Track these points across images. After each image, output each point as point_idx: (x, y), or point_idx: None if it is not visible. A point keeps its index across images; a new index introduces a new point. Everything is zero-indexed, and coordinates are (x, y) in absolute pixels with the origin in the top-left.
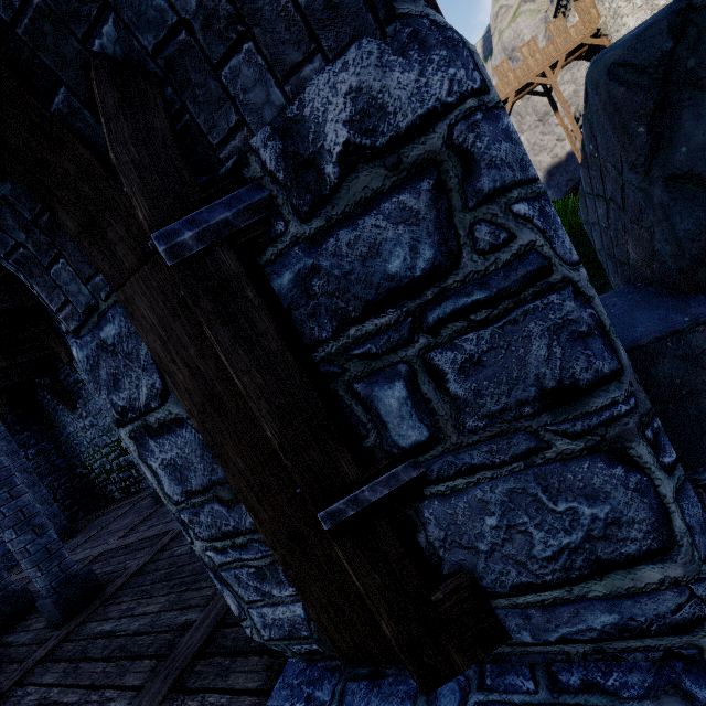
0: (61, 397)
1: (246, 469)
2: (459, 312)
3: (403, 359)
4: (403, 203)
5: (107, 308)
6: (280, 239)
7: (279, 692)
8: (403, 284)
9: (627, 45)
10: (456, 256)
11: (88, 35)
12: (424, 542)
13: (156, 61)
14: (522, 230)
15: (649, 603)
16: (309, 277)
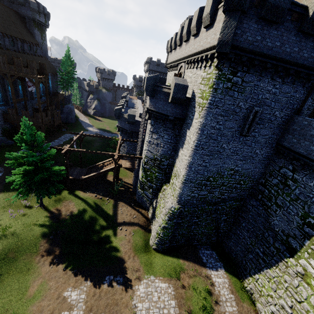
0: None
1: (311, 115)
2: None
3: None
4: None
5: None
6: None
7: None
8: None
9: None
10: None
11: None
12: None
13: None
14: None
15: None
16: None
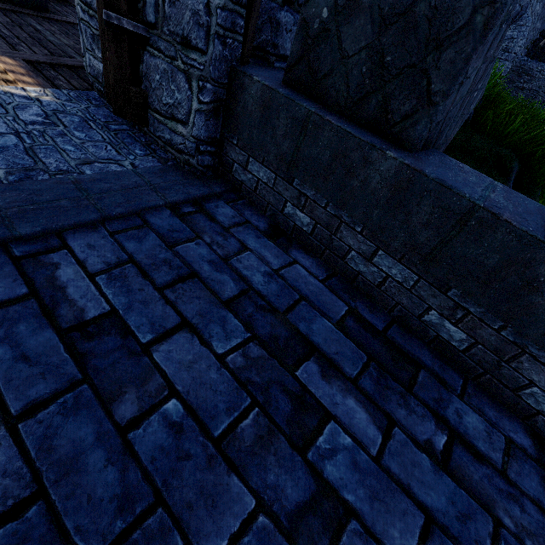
0: None
1: None
2: None
3: None
4: None
5: None
6: None
7: (83, 92)
8: None
9: None
10: None
11: None
12: (141, 70)
13: None
14: None
15: (177, 138)
16: None
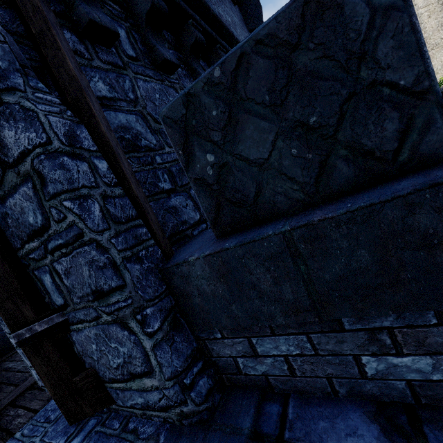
0: None
1: None
2: (57, 247)
3: (46, 264)
4: (26, 191)
5: None
6: None
7: (41, 413)
8: (36, 229)
9: (168, 107)
10: (49, 221)
11: None
12: (77, 351)
13: None
14: (69, 214)
15: (151, 396)
16: (6, 217)
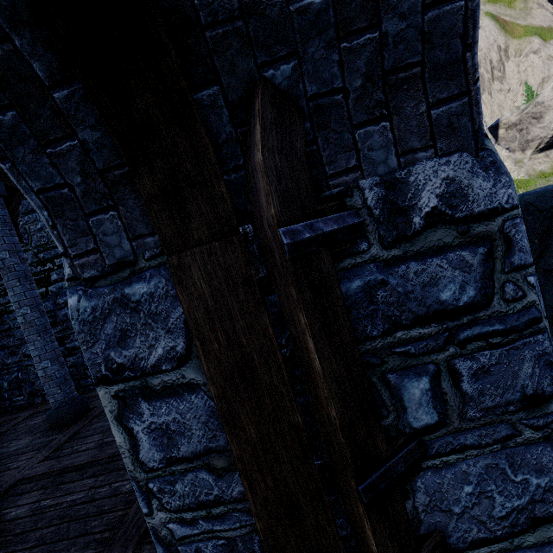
0: None
1: (257, 438)
2: (482, 335)
3: (433, 360)
4: (463, 257)
5: (147, 267)
6: (360, 255)
7: None
8: (448, 308)
9: (536, 196)
10: (489, 299)
11: (267, 64)
12: (410, 507)
13: (308, 102)
14: (530, 292)
15: None
16: (376, 287)
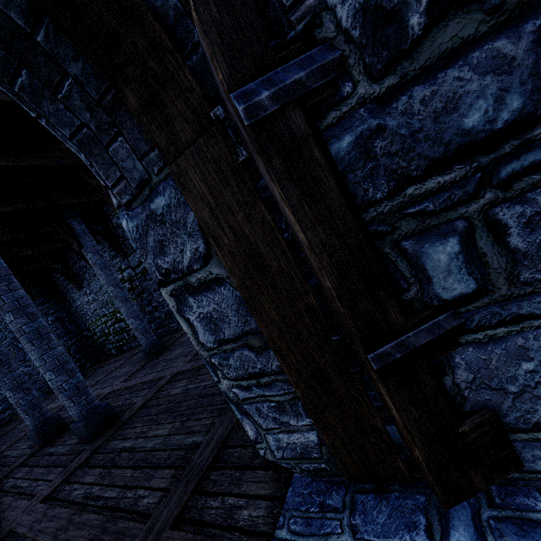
0: (71, 279)
1: (280, 320)
2: (539, 164)
3: (462, 215)
4: (496, 50)
5: (159, 181)
6: (345, 102)
7: (292, 499)
8: (478, 138)
9: None
10: None
11: None
12: (449, 383)
13: None
14: None
15: None
16: (371, 138)
